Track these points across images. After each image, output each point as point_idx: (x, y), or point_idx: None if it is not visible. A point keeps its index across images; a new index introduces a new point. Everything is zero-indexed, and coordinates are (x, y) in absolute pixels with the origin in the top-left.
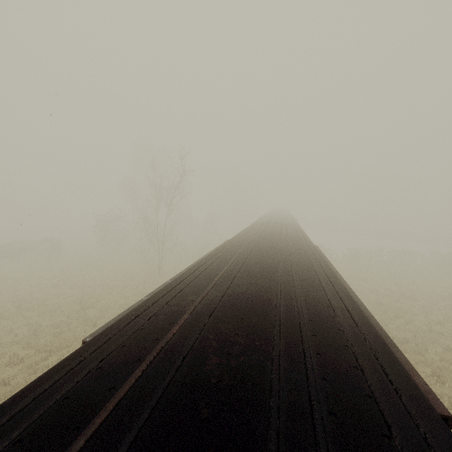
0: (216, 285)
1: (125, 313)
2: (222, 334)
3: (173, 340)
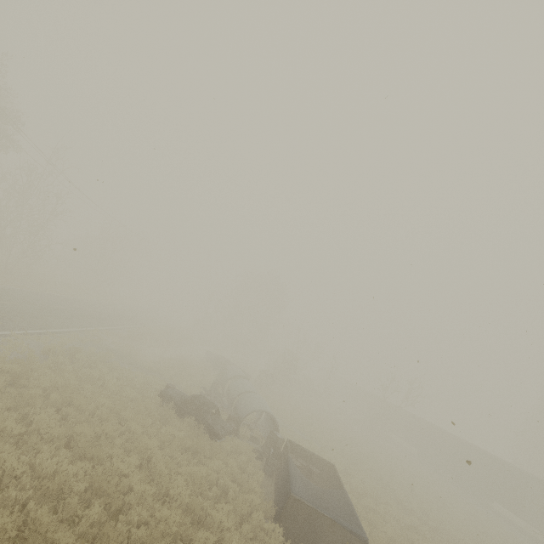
0: None
1: None
2: None
3: None
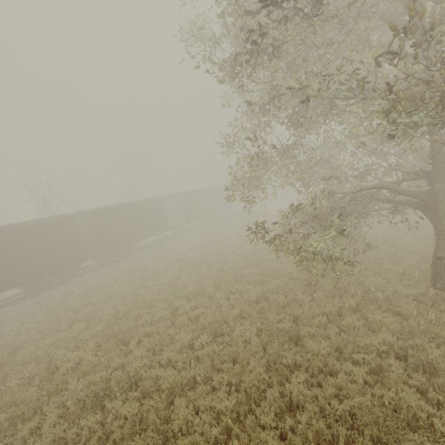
0: None
1: None
2: None
3: None
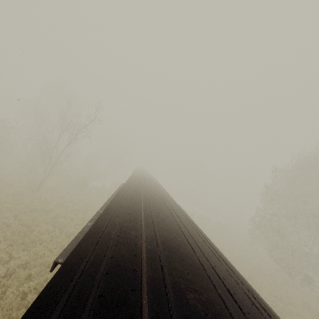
0: (145, 225)
1: (80, 237)
2: (180, 272)
3: (148, 272)
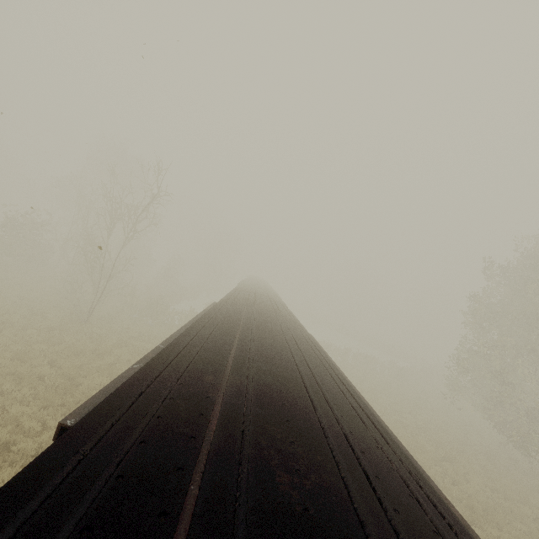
0: (234, 366)
1: (115, 386)
2: (276, 440)
3: (216, 441)
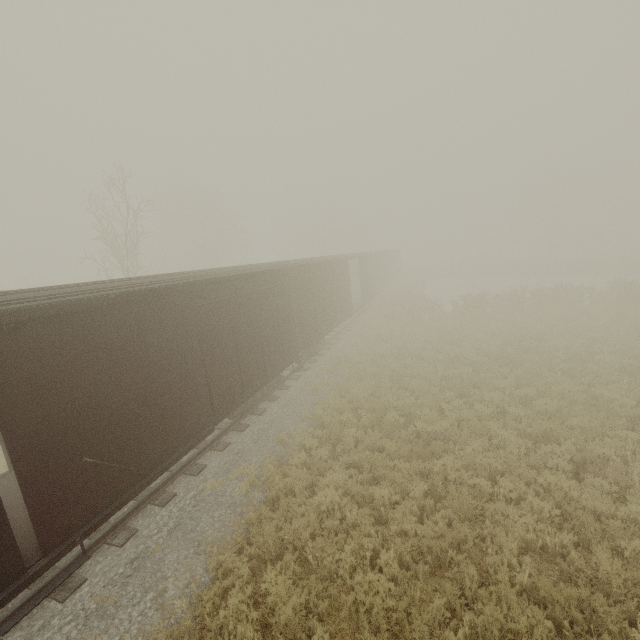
0: None
1: None
2: None
3: None
